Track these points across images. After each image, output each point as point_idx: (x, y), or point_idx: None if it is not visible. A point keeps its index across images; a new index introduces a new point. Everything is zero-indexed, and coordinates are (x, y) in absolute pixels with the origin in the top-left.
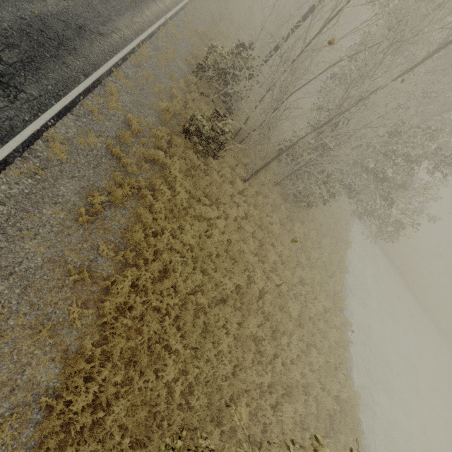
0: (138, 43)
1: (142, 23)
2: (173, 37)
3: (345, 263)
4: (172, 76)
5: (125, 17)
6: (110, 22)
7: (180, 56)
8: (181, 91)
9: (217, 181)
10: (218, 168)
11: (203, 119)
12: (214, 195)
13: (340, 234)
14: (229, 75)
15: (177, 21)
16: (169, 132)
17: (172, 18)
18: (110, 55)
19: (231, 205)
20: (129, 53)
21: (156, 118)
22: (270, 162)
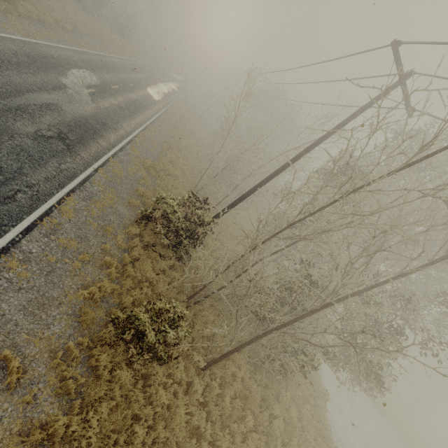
0: (60, 197)
1: (73, 169)
2: (115, 175)
3: (331, 438)
4: (107, 231)
5: (47, 166)
6: (18, 178)
7: (121, 197)
8: (117, 249)
9: (166, 405)
10: (167, 371)
11: (147, 319)
12: (160, 441)
13: (314, 383)
14: (181, 230)
15: (122, 156)
16: (88, 341)
17: (116, 154)
18: (1, 231)
19: (188, 447)
20: (41, 216)
21: (68, 318)
22: (239, 349)
